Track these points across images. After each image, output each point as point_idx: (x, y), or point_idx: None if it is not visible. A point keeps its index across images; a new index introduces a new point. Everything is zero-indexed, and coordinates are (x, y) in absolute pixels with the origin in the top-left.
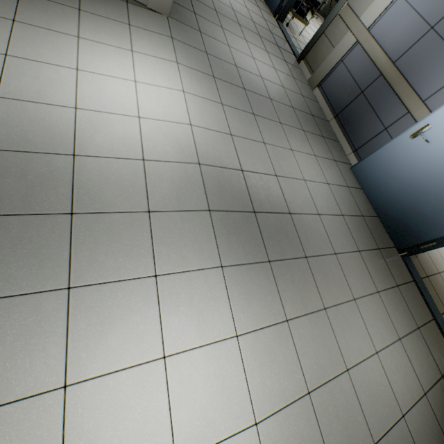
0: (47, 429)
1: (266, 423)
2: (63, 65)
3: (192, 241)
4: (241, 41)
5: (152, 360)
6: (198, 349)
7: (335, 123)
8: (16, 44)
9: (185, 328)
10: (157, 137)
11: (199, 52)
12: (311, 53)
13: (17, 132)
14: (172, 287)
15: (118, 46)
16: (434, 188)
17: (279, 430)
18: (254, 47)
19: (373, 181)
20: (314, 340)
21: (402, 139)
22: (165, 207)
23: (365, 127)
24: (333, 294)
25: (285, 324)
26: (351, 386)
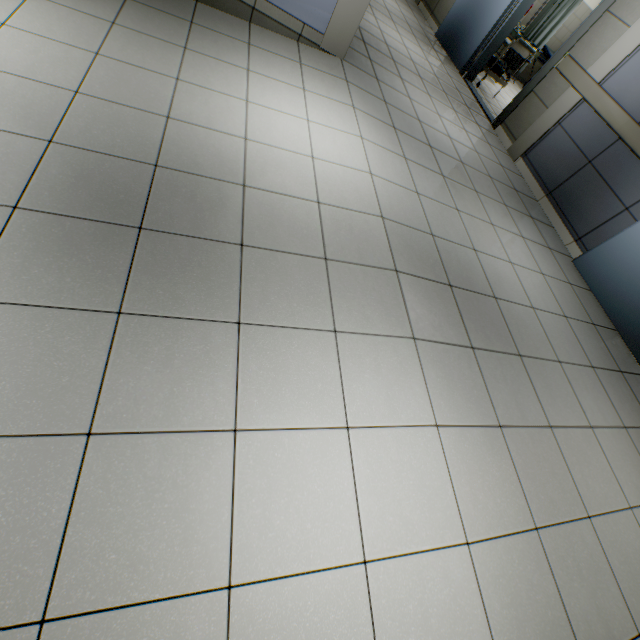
0: (215, 474)
1: (480, 547)
2: (233, 95)
3: (377, 301)
4: (424, 96)
5: (333, 427)
6: (388, 429)
7: (547, 202)
8: (187, 70)
9: (371, 400)
10: (332, 181)
11: (377, 100)
12: (513, 116)
13: (187, 154)
14: (354, 349)
15: (289, 83)
16: None
17: (499, 563)
18: (439, 104)
19: (608, 278)
20: (539, 463)
21: None
22: (344, 257)
23: (594, 207)
24: (560, 412)
25: (498, 430)
26: (596, 541)
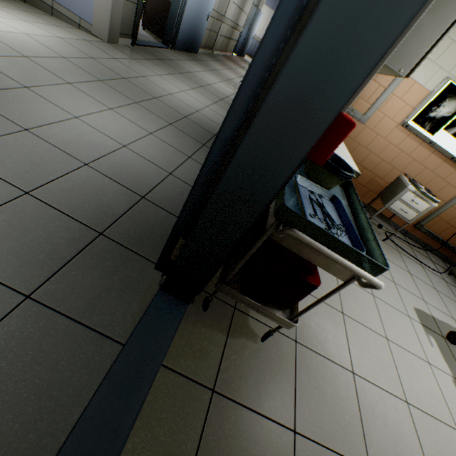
0: None
1: None
2: None
3: None
4: (184, 85)
5: None
6: None
7: None
8: None
9: None
10: None
11: (106, 54)
12: None
13: None
14: None
15: (19, 17)
16: None
17: None
18: (199, 94)
19: None
20: None
21: None
22: None
23: None
24: None
25: None
26: None
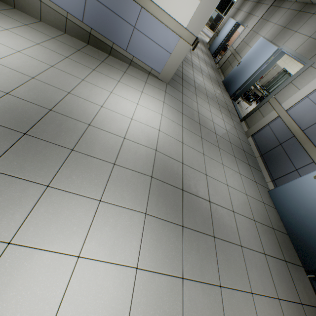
0: None
1: None
2: (106, 89)
3: (133, 189)
4: (206, 103)
5: (70, 254)
6: (104, 263)
7: (260, 159)
8: (90, 77)
9: (102, 243)
10: (137, 130)
11: (178, 101)
12: (249, 118)
13: (69, 108)
14: (107, 212)
15: (136, 88)
16: None
17: None
18: (213, 107)
19: (285, 204)
20: (202, 310)
21: (308, 178)
22: (125, 165)
23: (281, 166)
24: (231, 278)
25: (180, 280)
26: None
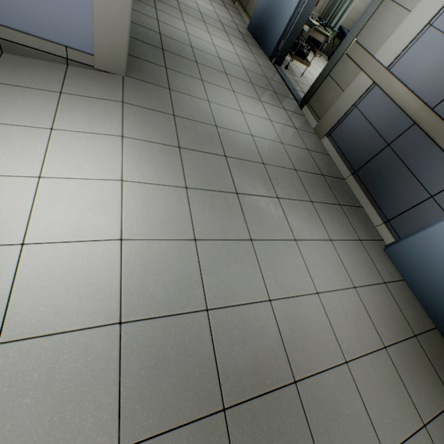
0: None
1: None
2: None
3: None
4: (227, 93)
5: None
6: None
7: (354, 181)
8: None
9: None
10: (46, 280)
11: (162, 115)
12: (316, 98)
13: None
14: None
15: (30, 124)
16: None
17: None
18: (244, 97)
19: (423, 274)
20: None
21: None
22: None
23: (398, 191)
24: None
25: None
26: None
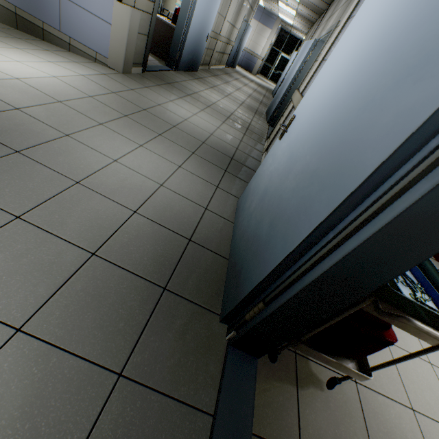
0: None
1: None
2: None
3: None
4: (194, 108)
5: None
6: None
7: None
8: None
9: None
10: None
11: (123, 86)
12: (273, 132)
13: None
14: None
15: (43, 58)
16: (279, 188)
17: None
18: (209, 115)
19: (243, 207)
20: None
21: (274, 145)
22: None
23: None
24: None
25: None
26: None
